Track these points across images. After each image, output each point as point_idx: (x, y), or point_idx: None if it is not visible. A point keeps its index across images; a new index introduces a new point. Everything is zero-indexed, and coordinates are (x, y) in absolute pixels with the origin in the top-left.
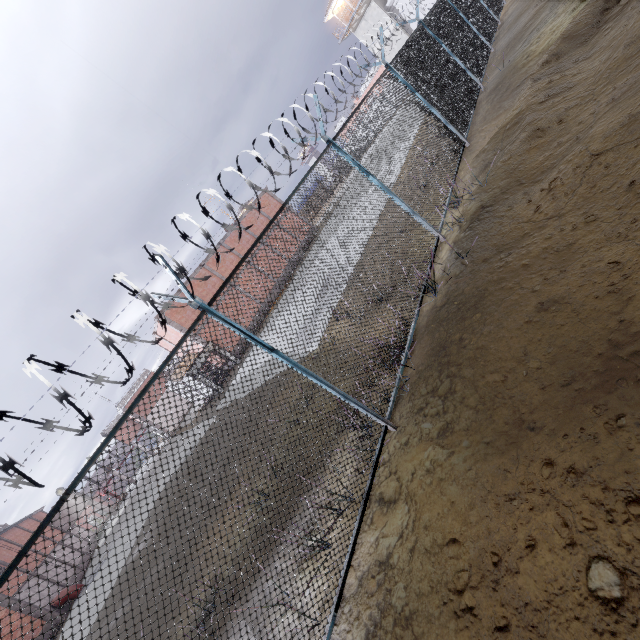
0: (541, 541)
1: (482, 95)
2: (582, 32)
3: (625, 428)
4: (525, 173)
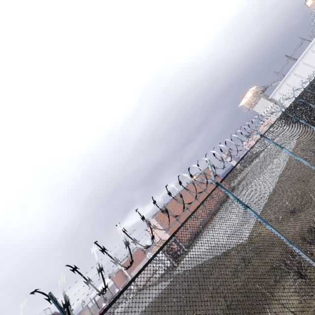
0: None
1: None
2: None
3: None
4: None
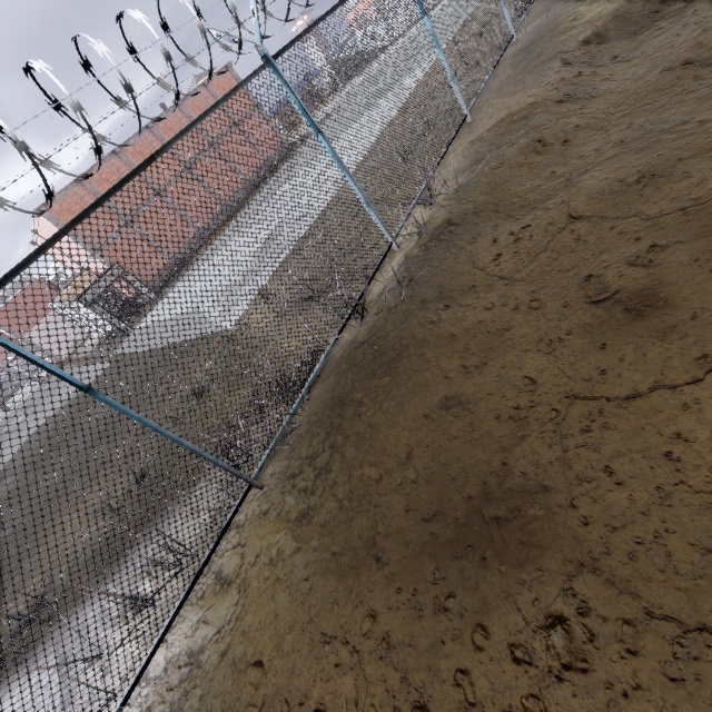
0: (329, 711)
1: (511, 50)
2: (636, 17)
3: (449, 614)
4: (506, 197)
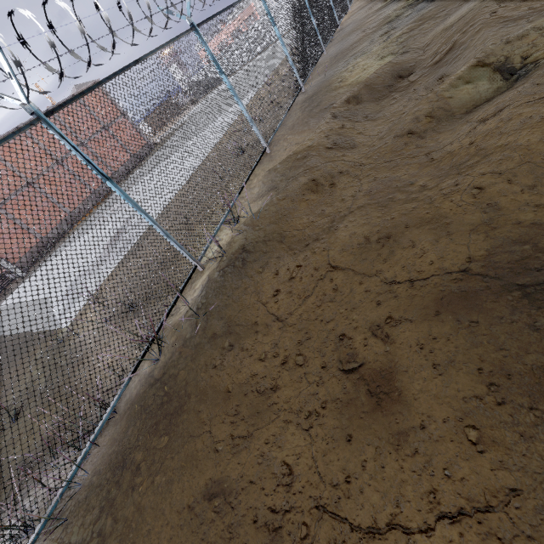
0: None
1: (302, 97)
2: (379, 88)
3: None
4: (289, 228)
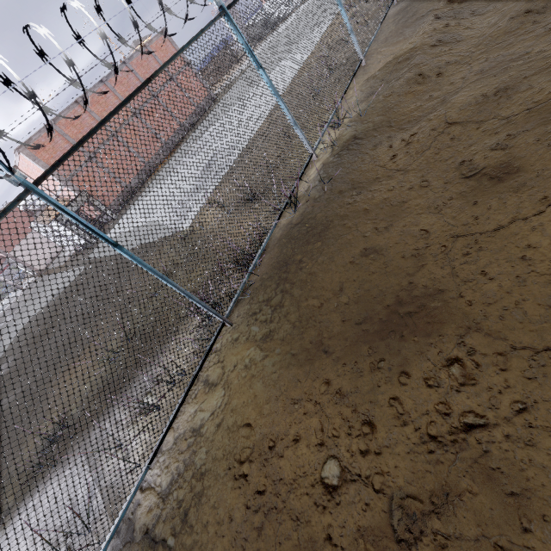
0: (303, 438)
1: (392, 11)
2: None
3: (381, 370)
4: (397, 116)
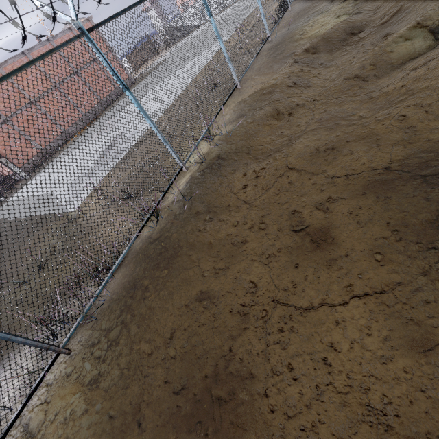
0: None
1: (267, 45)
2: (334, 41)
3: None
4: (255, 144)
